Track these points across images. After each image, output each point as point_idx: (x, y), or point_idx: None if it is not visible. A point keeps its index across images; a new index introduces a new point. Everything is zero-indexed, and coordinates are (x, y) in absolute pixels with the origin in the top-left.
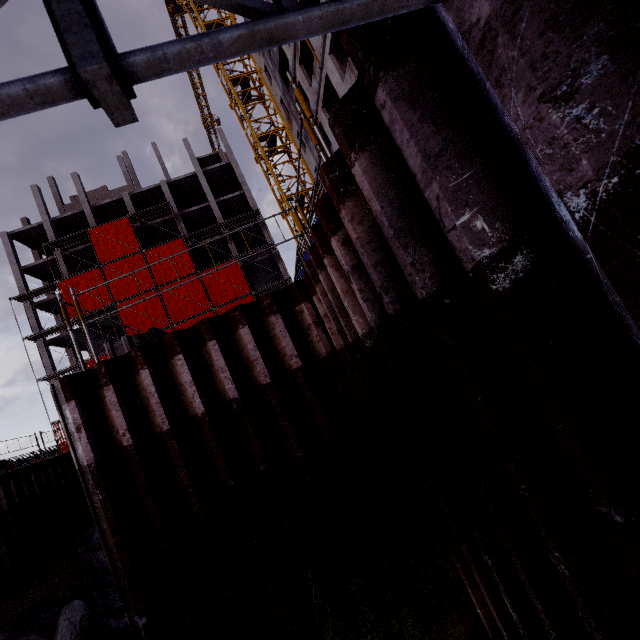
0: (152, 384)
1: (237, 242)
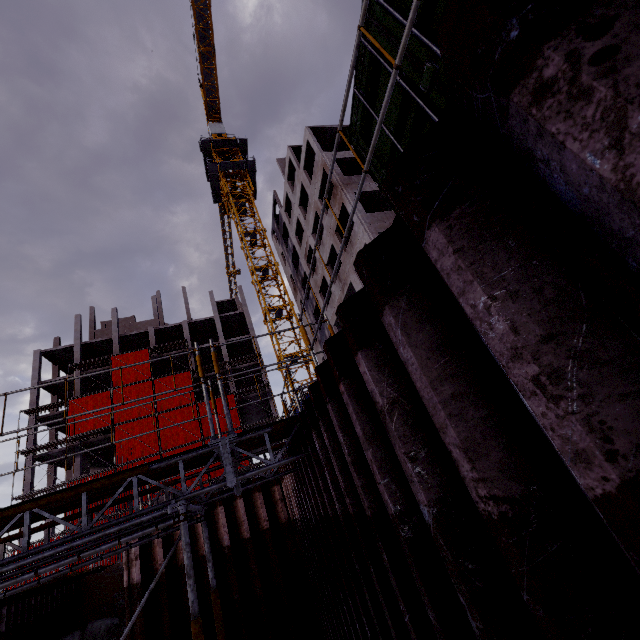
0: None
1: (236, 376)
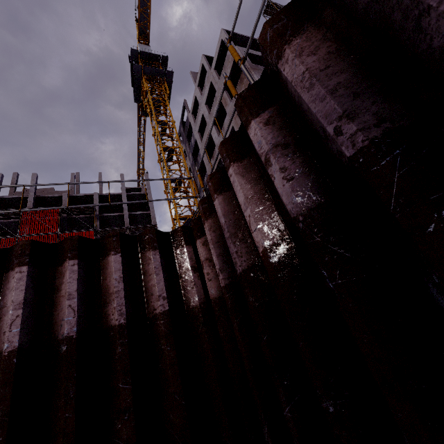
0: None
1: None
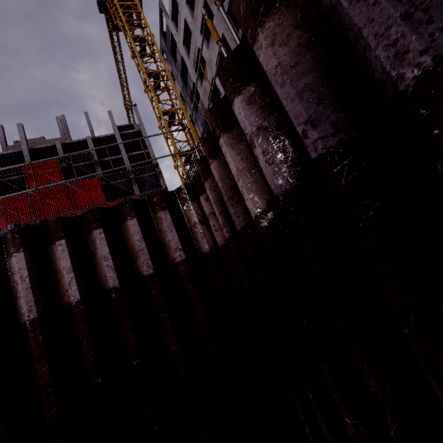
0: (25, 268)
1: (140, 185)
